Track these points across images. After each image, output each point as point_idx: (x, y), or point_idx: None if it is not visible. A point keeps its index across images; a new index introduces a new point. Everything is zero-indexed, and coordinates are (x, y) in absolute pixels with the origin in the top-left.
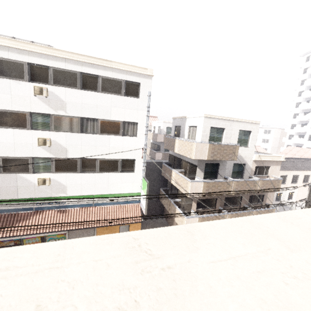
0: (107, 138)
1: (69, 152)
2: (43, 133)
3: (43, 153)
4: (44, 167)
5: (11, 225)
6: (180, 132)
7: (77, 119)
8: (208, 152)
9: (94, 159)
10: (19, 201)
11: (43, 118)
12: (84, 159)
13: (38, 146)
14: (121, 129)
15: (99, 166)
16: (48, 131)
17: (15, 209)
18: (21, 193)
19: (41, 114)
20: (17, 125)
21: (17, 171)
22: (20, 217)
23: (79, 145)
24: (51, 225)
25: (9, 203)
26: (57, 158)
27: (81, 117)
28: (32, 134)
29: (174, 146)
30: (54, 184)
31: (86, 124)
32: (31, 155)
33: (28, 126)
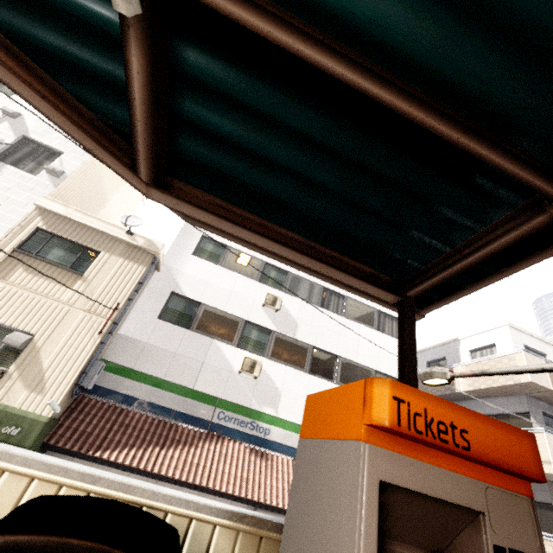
0: (356, 327)
1: (300, 330)
2: (272, 291)
3: (263, 320)
4: (256, 343)
5: (161, 446)
6: (447, 367)
7: (319, 288)
8: (549, 376)
9: (332, 356)
10: (192, 397)
11: (277, 274)
12: (318, 351)
13: (264, 303)
14: (375, 319)
15: (341, 371)
16: (280, 291)
17: (176, 413)
18: (203, 380)
19: (276, 269)
20: (245, 271)
21: (216, 335)
22: (179, 436)
23: (316, 324)
24: (239, 477)
25: (174, 394)
26: (279, 333)
27: (324, 287)
28: (258, 288)
29: (452, 382)
30: (261, 380)
31: (328, 298)
32: (246, 316)
33: (257, 276)
